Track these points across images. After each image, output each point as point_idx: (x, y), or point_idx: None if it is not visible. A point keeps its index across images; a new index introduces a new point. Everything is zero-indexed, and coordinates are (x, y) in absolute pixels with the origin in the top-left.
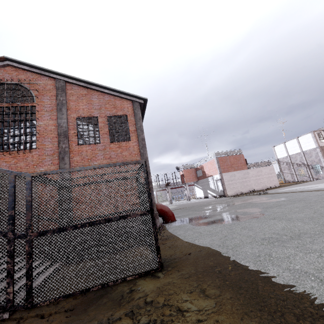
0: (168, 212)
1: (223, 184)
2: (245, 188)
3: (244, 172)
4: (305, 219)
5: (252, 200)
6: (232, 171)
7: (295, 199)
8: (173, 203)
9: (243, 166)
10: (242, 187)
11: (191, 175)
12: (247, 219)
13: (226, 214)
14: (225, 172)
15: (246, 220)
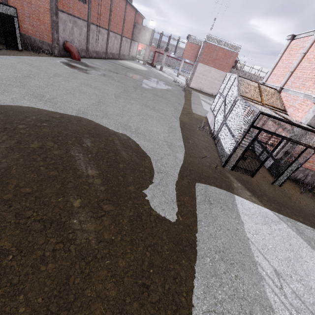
0: (73, 52)
1: (192, 73)
2: (211, 89)
3: (222, 75)
4: (70, 75)
5: (153, 84)
6: (211, 66)
7: (142, 89)
8: (167, 72)
9: (226, 68)
10: (208, 87)
11: (191, 53)
12: (75, 70)
13: (94, 70)
14: (203, 63)
15: (71, 69)
